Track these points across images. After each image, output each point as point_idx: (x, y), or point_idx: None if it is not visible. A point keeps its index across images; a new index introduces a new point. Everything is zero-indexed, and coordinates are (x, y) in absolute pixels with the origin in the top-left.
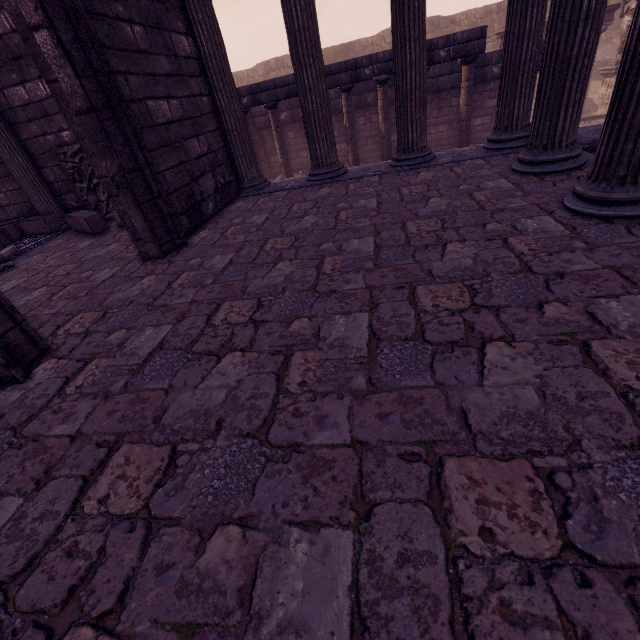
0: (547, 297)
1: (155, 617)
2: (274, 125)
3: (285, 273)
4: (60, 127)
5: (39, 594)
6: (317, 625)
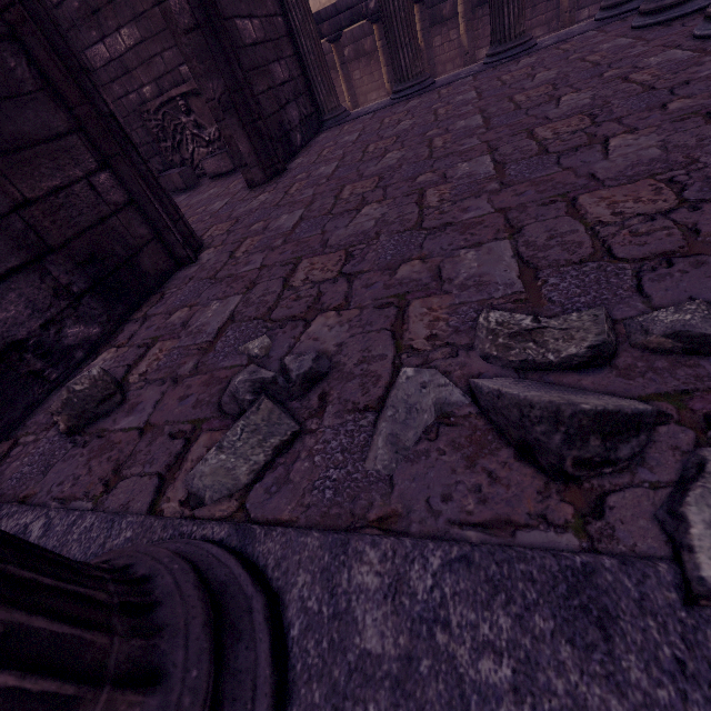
0: (671, 99)
1: (375, 298)
2: (339, 62)
3: (396, 157)
4: (141, 83)
5: (286, 314)
6: (493, 272)
